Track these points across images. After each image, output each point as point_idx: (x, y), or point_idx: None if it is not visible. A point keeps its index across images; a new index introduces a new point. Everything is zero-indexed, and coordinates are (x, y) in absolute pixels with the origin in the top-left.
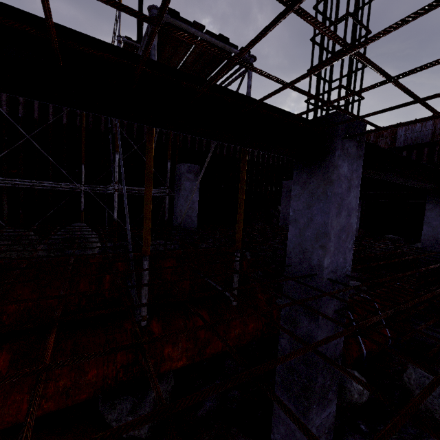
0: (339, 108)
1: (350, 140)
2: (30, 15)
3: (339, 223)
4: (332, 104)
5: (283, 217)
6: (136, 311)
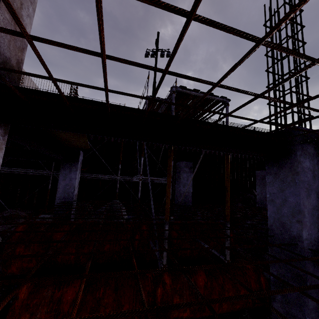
0: (294, 128)
1: (307, 144)
2: (135, 109)
3: (311, 203)
4: (288, 127)
5: (259, 199)
6: (158, 261)
